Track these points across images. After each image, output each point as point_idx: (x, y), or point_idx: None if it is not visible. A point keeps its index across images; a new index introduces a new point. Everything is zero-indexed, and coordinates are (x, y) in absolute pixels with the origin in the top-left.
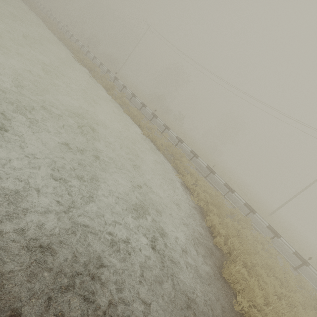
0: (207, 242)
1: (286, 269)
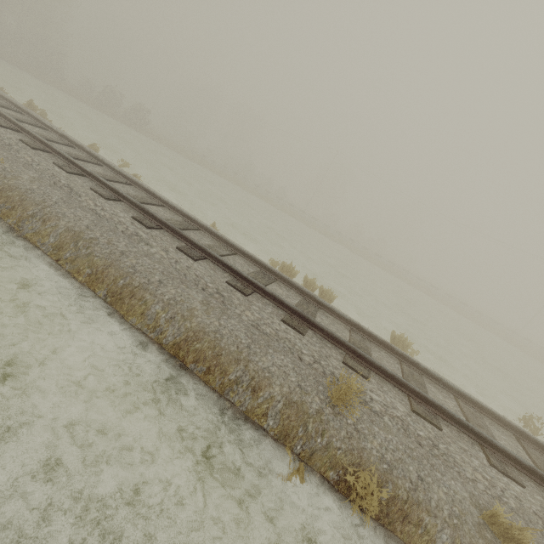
0: None
1: None
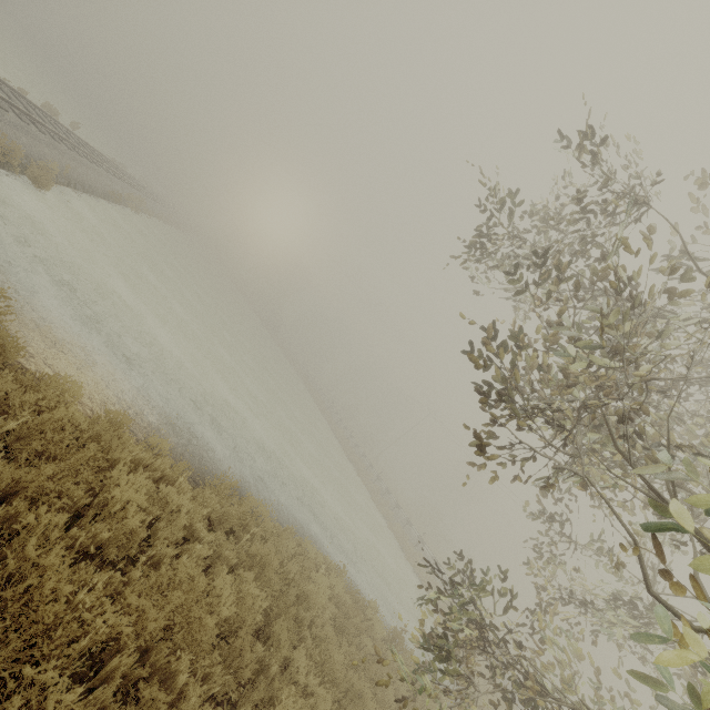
0: None
1: None
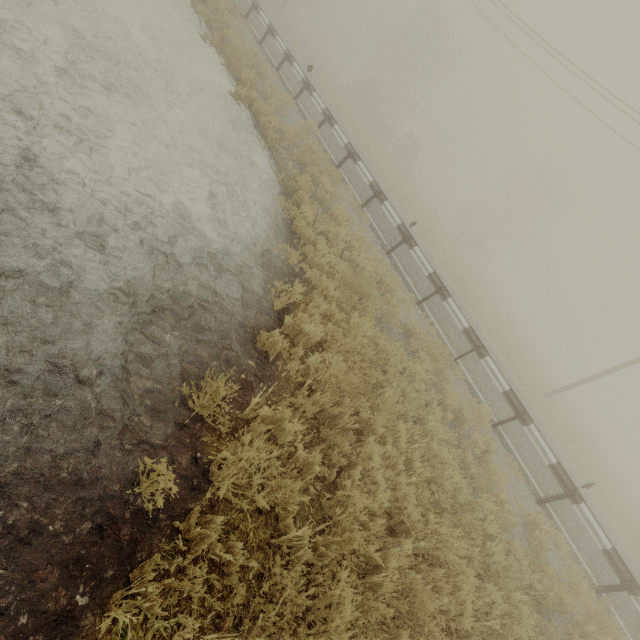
0: (229, 331)
1: (494, 484)
